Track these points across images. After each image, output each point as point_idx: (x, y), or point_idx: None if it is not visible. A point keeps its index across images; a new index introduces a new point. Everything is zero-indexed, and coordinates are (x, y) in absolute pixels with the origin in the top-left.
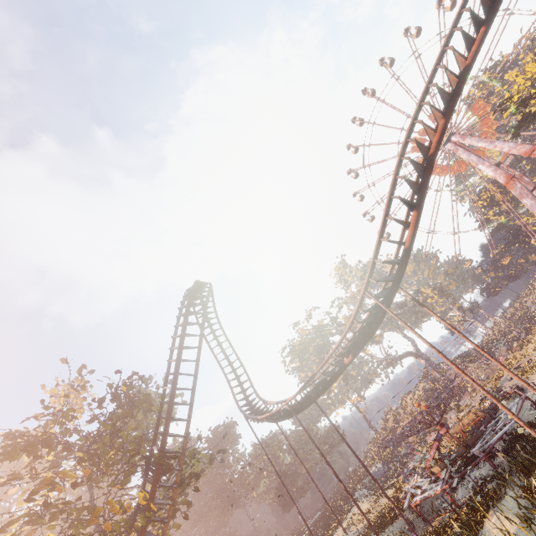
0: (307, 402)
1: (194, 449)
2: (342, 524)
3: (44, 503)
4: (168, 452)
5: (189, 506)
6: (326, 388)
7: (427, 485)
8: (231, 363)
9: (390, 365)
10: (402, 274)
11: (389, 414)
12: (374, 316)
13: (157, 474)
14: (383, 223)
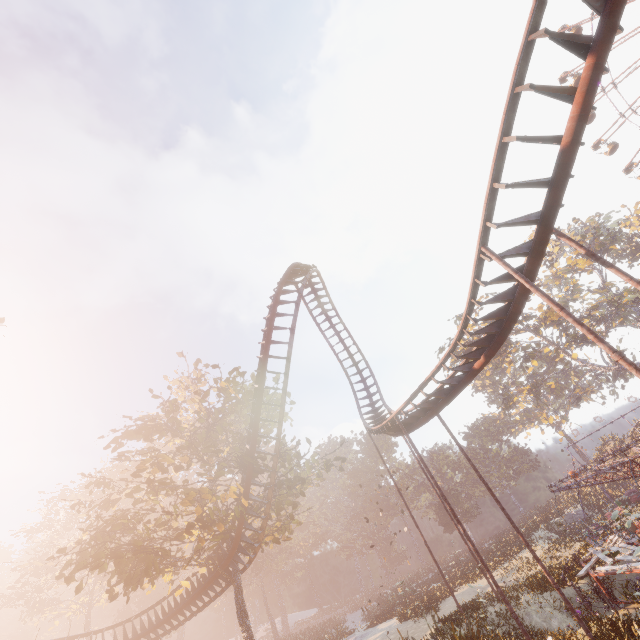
0: (424, 416)
1: (297, 453)
2: (504, 565)
3: (148, 480)
4: (259, 452)
5: (294, 508)
6: (446, 400)
7: (625, 555)
8: (356, 364)
9: (620, 377)
10: (554, 205)
11: (608, 444)
12: (513, 291)
13: (248, 472)
14: (509, 102)
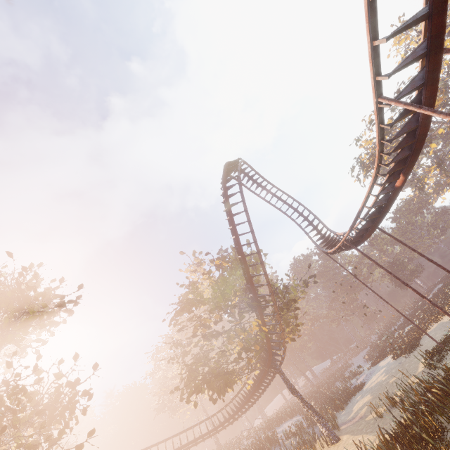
0: (366, 233)
1: (283, 286)
2: None
3: (203, 336)
4: (260, 297)
5: (296, 319)
6: (381, 217)
7: None
8: (296, 210)
9: None
10: (439, 31)
11: None
12: (416, 118)
13: (259, 310)
14: None
